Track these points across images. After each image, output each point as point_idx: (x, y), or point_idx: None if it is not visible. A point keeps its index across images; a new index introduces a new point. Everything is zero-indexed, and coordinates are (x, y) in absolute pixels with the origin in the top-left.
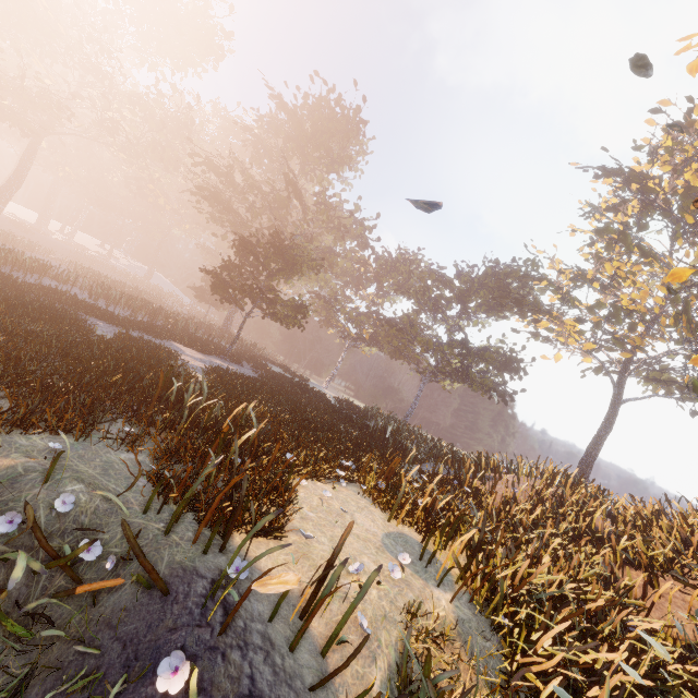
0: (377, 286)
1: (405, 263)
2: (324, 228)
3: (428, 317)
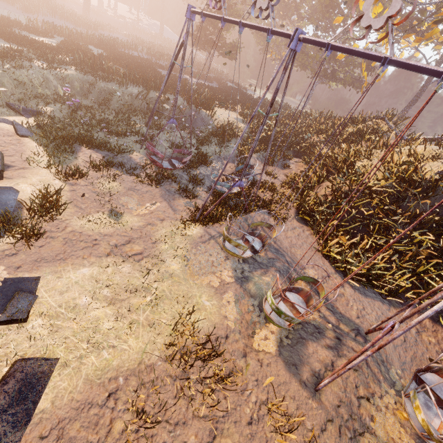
0: (297, 14)
1: None
2: None
3: (323, 36)
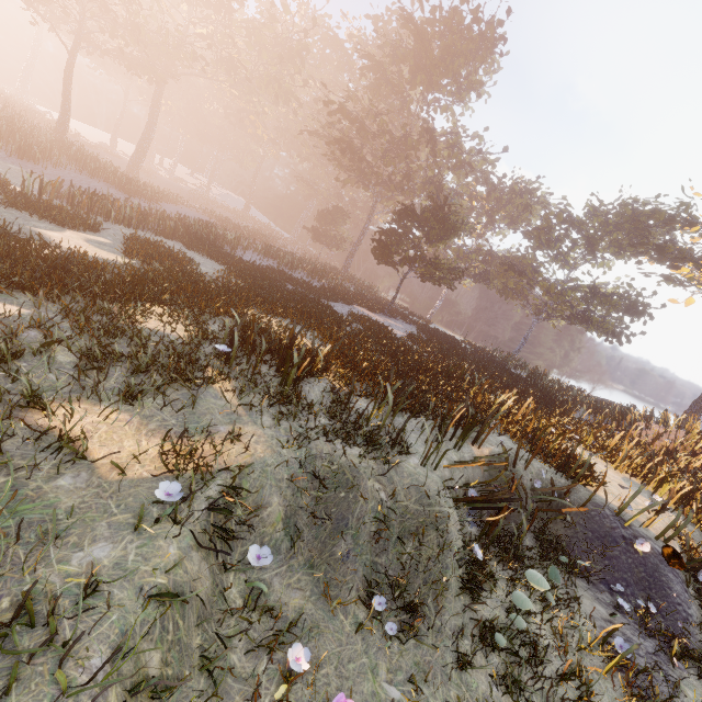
0: (488, 220)
1: (521, 195)
2: (447, 167)
3: (546, 257)
